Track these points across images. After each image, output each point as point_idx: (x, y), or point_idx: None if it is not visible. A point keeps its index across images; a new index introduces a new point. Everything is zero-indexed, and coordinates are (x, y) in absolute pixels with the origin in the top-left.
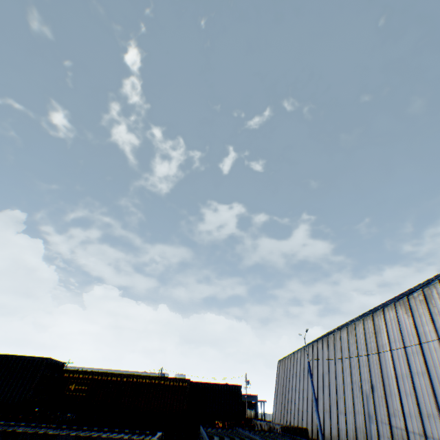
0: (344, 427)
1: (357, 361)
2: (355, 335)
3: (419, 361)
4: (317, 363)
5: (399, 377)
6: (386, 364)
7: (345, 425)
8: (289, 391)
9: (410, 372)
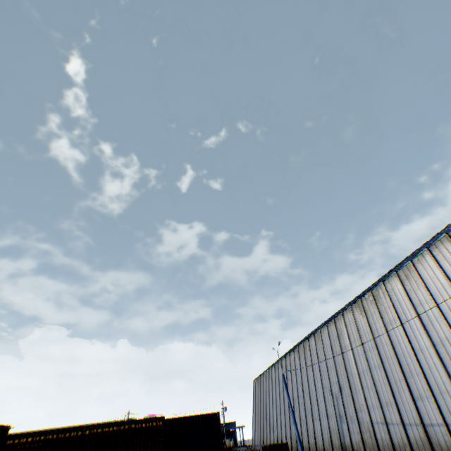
0: (320, 433)
1: (325, 366)
2: (322, 341)
3: (375, 356)
4: (291, 375)
5: (361, 373)
6: (349, 363)
7: (321, 431)
8: (266, 409)
9: (369, 367)
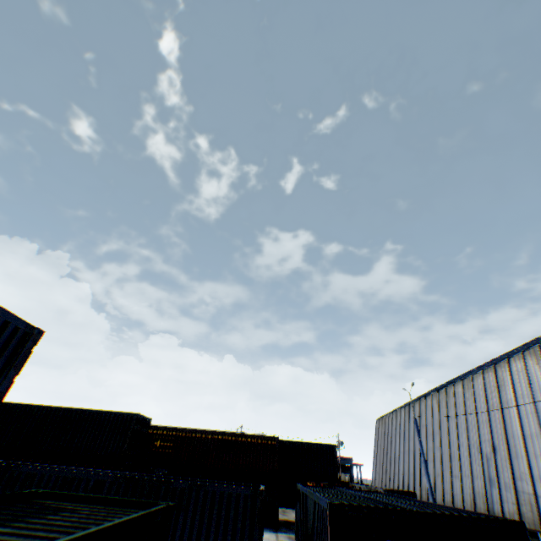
0: (460, 493)
1: (475, 420)
2: (473, 390)
3: None
4: (425, 422)
5: (527, 437)
6: (510, 422)
7: (460, 490)
8: (391, 453)
9: None
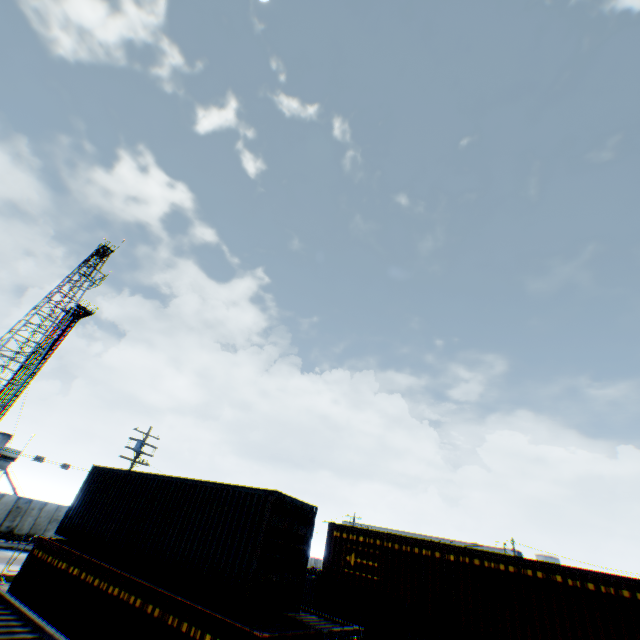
0: None
1: None
2: None
3: None
4: None
5: None
6: None
7: None
8: None
9: None
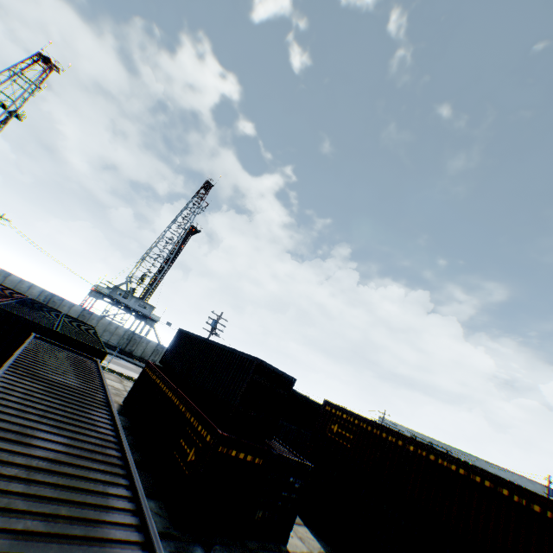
0: None
1: None
2: None
3: None
4: None
5: None
6: None
7: None
8: None
9: None
